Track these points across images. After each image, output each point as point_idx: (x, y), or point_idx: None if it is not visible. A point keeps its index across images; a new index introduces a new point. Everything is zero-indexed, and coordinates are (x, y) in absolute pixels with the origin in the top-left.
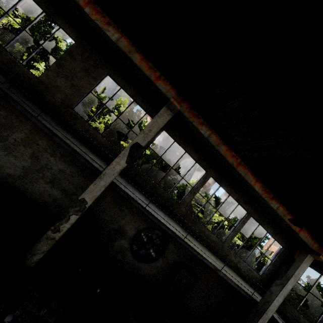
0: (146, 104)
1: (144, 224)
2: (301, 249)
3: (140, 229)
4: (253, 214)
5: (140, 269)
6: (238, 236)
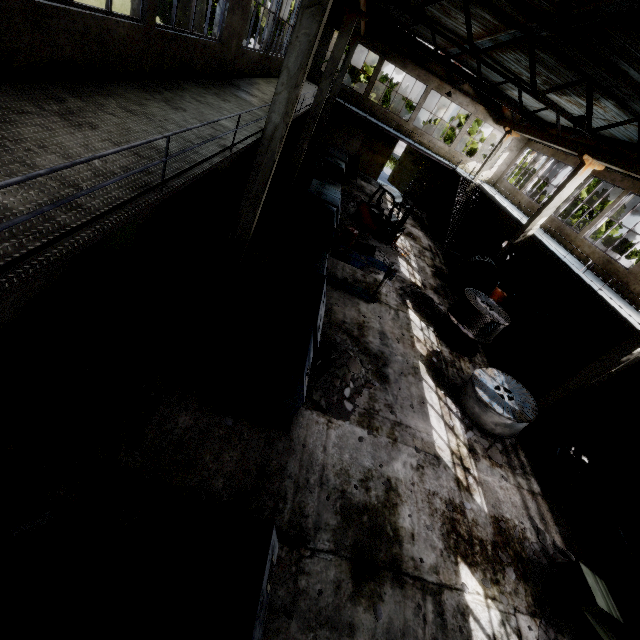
0: None
1: None
2: (354, 37)
3: None
4: None
5: None
6: None
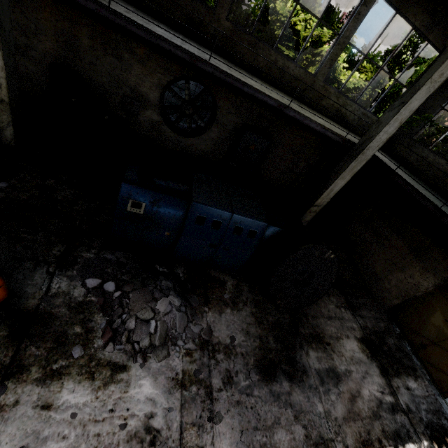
0: None
1: (166, 76)
2: None
3: (164, 86)
4: None
5: (190, 146)
6: (372, 86)
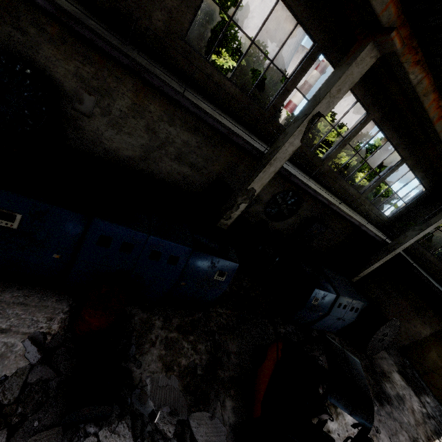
0: (301, 3)
1: (279, 188)
2: None
3: (275, 193)
4: (408, 160)
5: (272, 226)
6: None
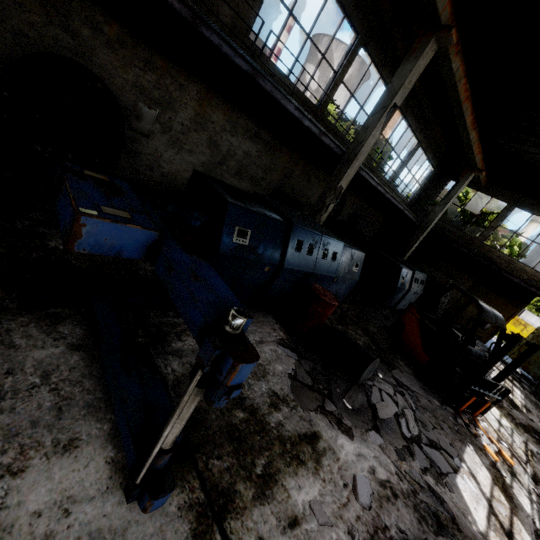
0: None
1: None
2: (466, 169)
3: None
4: (423, 143)
5: None
6: None
